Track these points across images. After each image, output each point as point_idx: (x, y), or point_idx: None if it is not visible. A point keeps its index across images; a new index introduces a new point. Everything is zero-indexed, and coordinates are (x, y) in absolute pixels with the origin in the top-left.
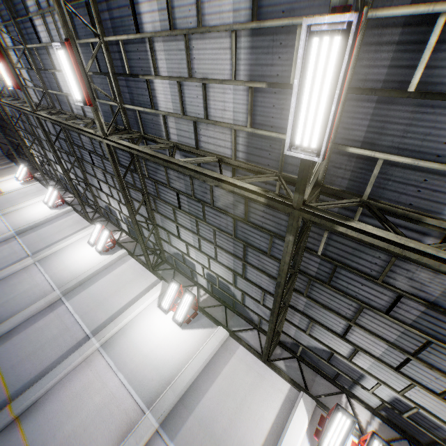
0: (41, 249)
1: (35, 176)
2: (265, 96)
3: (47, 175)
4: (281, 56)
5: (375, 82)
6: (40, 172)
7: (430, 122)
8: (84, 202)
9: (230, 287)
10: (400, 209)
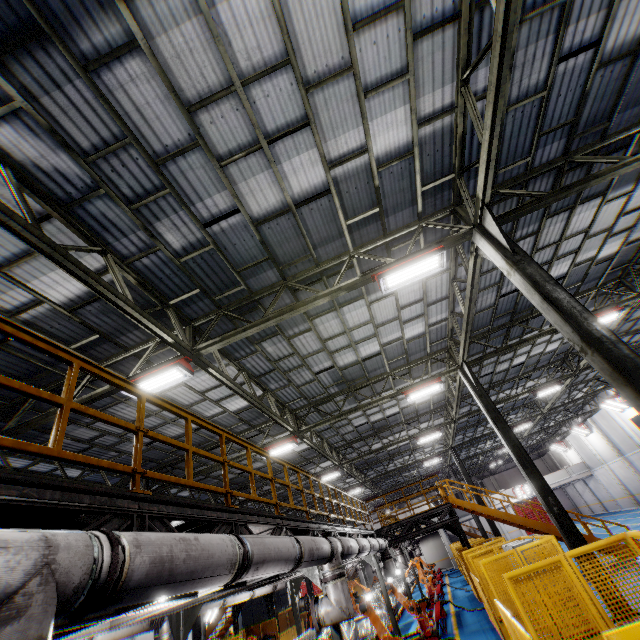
0: (632, 442)
1: (559, 440)
2: (530, 378)
3: (556, 431)
4: (521, 380)
5: (532, 367)
6: (557, 436)
7: (544, 357)
8: (581, 412)
9: (639, 340)
10: (571, 347)
